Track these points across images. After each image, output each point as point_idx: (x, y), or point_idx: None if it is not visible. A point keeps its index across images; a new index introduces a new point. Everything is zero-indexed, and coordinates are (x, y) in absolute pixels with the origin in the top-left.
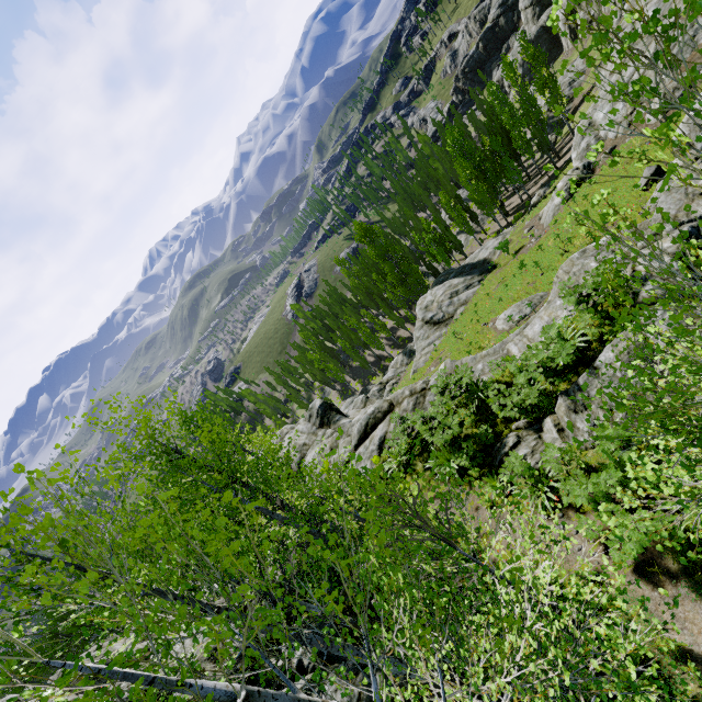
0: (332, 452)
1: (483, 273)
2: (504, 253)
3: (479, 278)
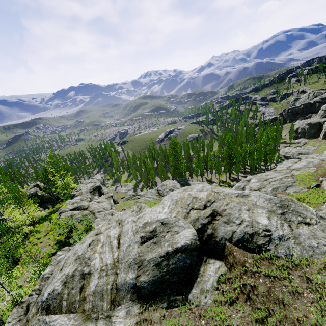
0: None
1: None
2: None
3: None
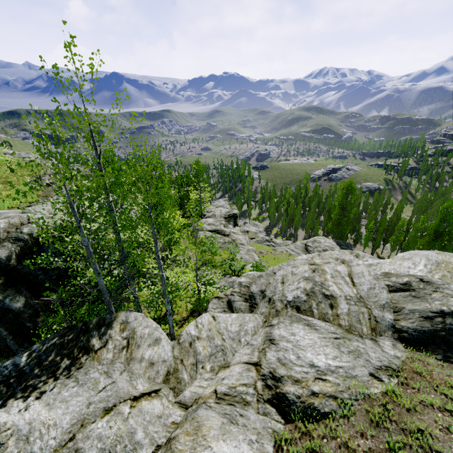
0: None
1: None
2: None
3: None
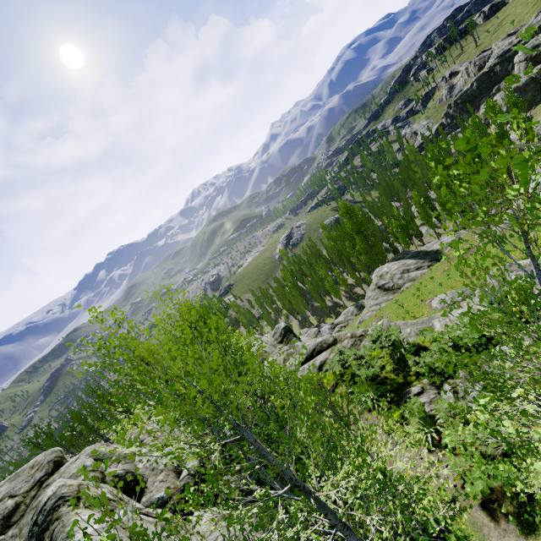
0: (294, 342)
1: (433, 260)
2: (454, 249)
3: (429, 263)
